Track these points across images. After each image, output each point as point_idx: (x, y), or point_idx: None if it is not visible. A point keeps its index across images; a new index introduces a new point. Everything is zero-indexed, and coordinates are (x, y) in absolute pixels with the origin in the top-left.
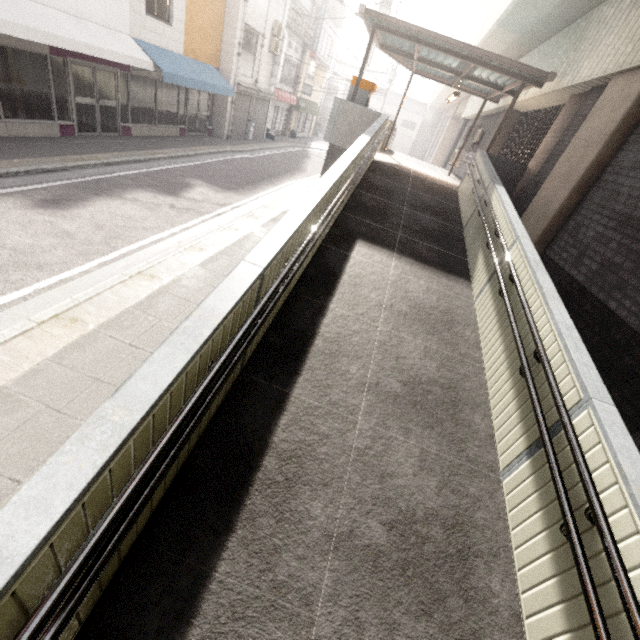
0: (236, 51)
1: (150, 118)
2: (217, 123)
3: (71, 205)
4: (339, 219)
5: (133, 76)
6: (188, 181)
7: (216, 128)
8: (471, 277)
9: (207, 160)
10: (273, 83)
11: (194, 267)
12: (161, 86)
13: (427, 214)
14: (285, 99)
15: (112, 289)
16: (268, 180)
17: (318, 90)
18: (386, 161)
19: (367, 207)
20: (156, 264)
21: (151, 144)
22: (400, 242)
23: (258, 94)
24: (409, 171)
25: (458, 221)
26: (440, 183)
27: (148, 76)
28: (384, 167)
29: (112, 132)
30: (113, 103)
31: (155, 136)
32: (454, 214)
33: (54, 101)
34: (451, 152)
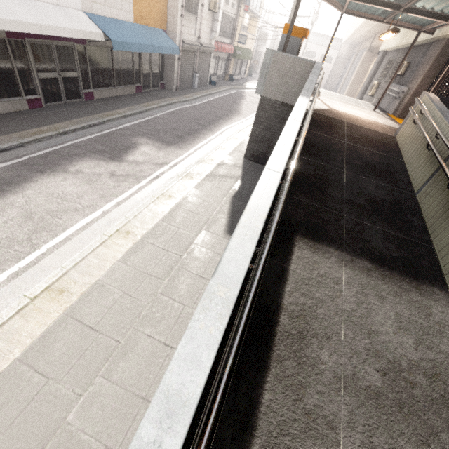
0: (179, 13)
1: (109, 81)
2: (167, 78)
3: (10, 190)
4: (272, 203)
5: (90, 47)
6: (134, 140)
7: (167, 82)
8: (448, 283)
9: (156, 114)
10: (213, 37)
11: (114, 264)
12: (116, 52)
13: (371, 176)
14: (224, 49)
15: (4, 326)
16: (207, 127)
17: (251, 38)
18: (317, 107)
19: (303, 177)
20: (71, 268)
21: (109, 105)
22: (347, 230)
23: (201, 48)
24: (341, 117)
25: (406, 181)
26: (375, 128)
27: (103, 45)
28: (317, 117)
29: (76, 98)
30: (74, 73)
31: (115, 96)
32: (400, 171)
33: (19, 79)
34: (369, 82)
